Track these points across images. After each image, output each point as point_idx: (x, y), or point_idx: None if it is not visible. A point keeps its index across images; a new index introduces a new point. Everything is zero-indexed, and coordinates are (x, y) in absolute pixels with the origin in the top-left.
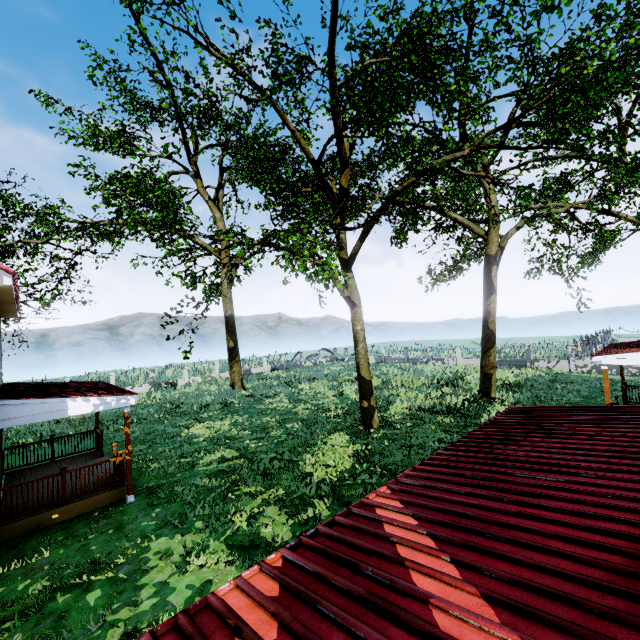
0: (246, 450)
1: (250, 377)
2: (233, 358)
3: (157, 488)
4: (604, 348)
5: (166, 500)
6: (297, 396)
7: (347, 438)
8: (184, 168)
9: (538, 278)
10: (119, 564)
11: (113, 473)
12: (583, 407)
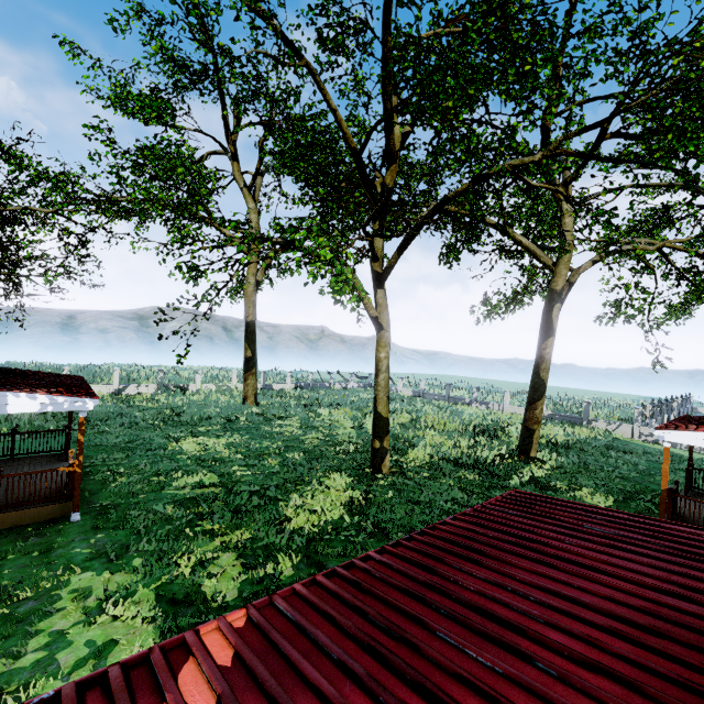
0: (229, 477)
1: (269, 393)
2: (249, 369)
3: (111, 508)
4: (673, 420)
5: (115, 525)
6: (312, 422)
7: (348, 481)
8: (223, 148)
9: (612, 325)
10: (24, 598)
11: (60, 484)
12: (607, 510)
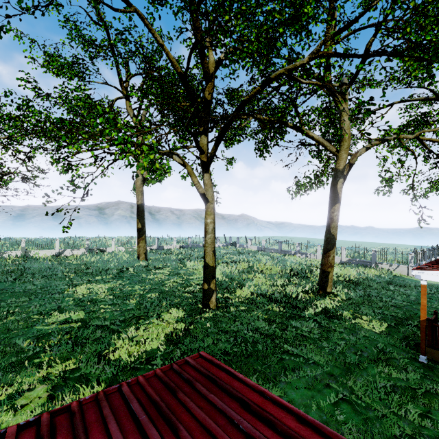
0: (92, 314)
1: (159, 251)
2: (140, 236)
3: None
4: (430, 262)
5: None
6: (178, 270)
7: (181, 315)
8: (122, 93)
9: (388, 195)
10: None
11: None
12: (274, 402)
